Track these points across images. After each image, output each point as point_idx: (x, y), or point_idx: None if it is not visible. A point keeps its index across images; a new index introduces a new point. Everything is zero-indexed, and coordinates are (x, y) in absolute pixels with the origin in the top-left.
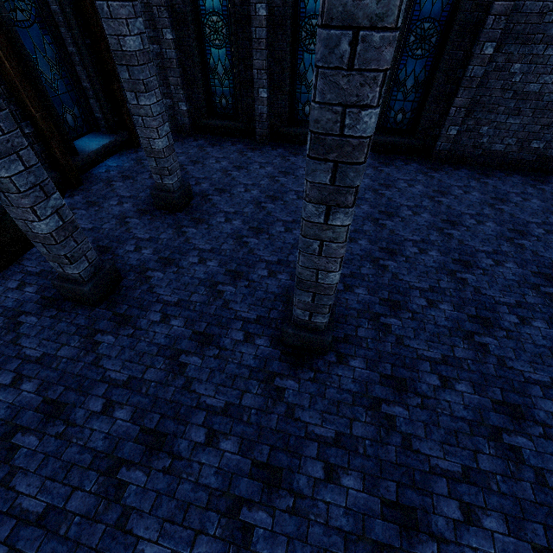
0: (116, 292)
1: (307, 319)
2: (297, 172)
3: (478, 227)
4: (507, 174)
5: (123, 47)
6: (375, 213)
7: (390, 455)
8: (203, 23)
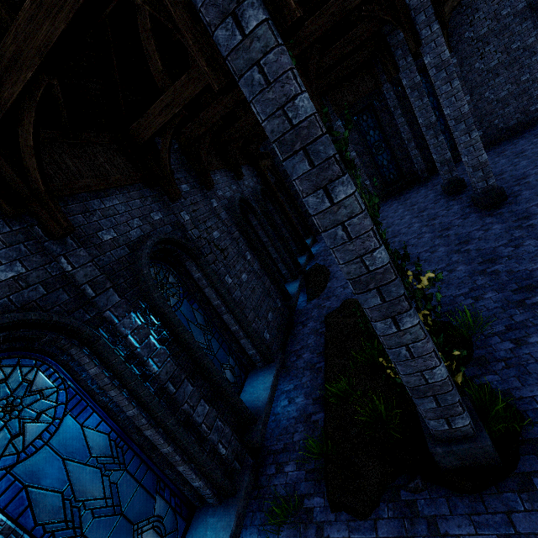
0: None
1: (486, 185)
2: (411, 196)
3: (537, 145)
4: (532, 128)
5: None
6: None
7: None
8: None
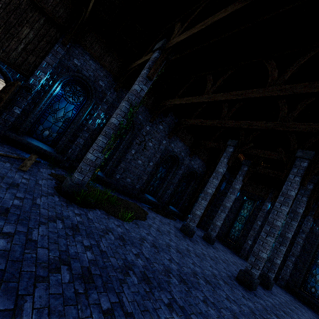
0: (190, 237)
1: (249, 269)
2: None
3: None
4: None
5: (225, 204)
6: (287, 301)
7: (266, 315)
8: (238, 216)
